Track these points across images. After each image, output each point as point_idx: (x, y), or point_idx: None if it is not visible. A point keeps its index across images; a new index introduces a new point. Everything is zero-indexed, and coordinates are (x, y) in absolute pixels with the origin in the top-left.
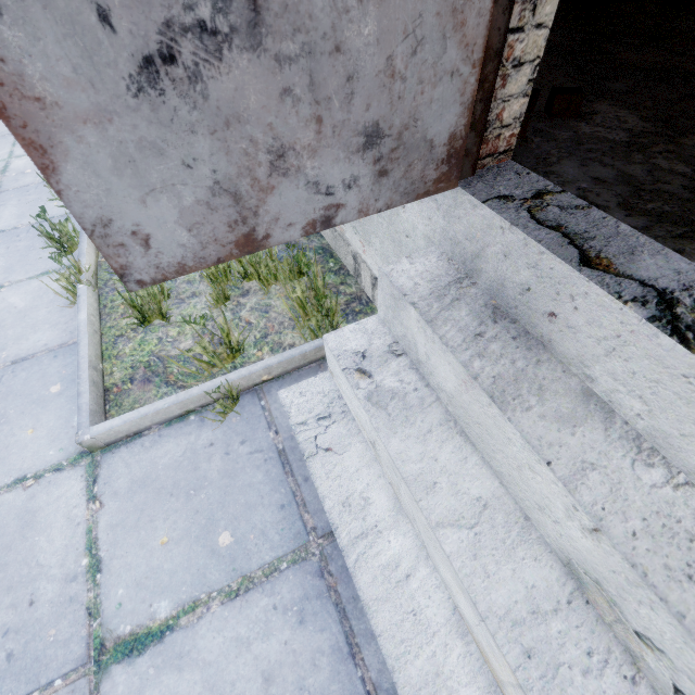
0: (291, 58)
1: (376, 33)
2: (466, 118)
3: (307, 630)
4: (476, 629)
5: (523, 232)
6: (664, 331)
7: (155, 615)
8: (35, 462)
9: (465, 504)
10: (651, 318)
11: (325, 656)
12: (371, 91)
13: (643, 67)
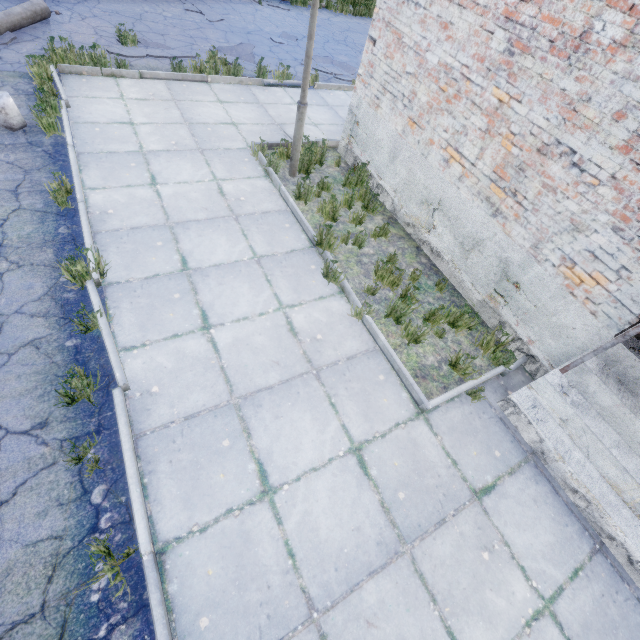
0: None
1: None
2: None
3: (540, 486)
4: (616, 478)
5: None
6: None
7: (487, 480)
8: (398, 416)
9: (613, 442)
10: None
11: (549, 494)
12: None
13: None
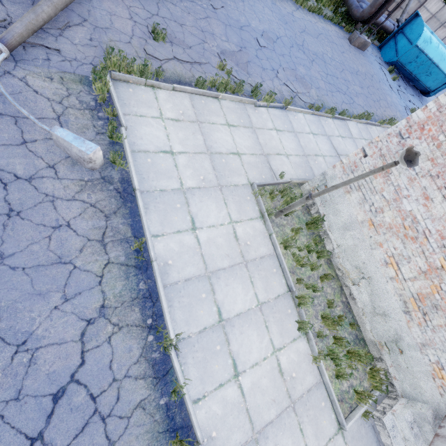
0: None
1: None
2: None
3: None
4: None
5: None
6: None
7: None
8: (330, 432)
9: None
10: None
11: None
12: None
13: None
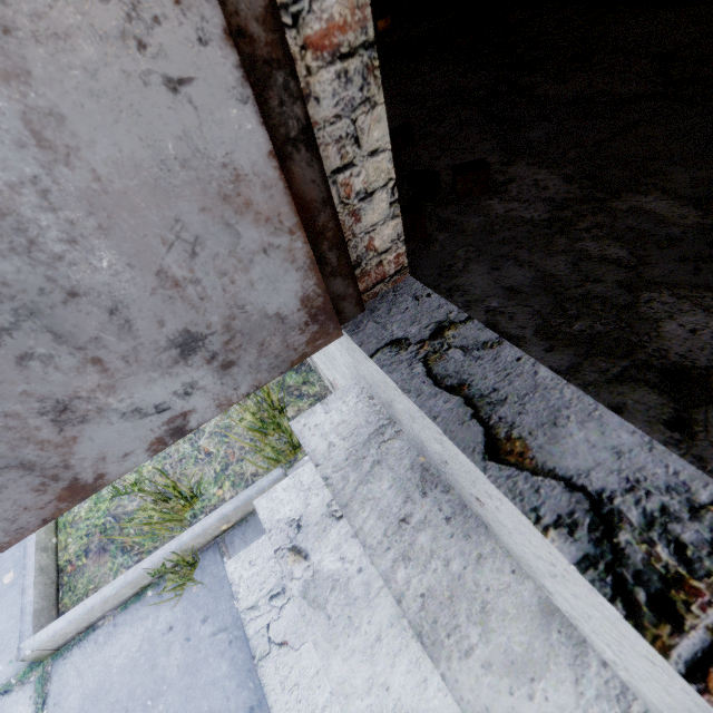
0: (7, 327)
1: (121, 259)
2: (314, 278)
3: None
4: None
5: (416, 404)
6: (601, 591)
7: None
8: None
9: None
10: (582, 562)
11: None
12: (156, 308)
13: (565, 101)
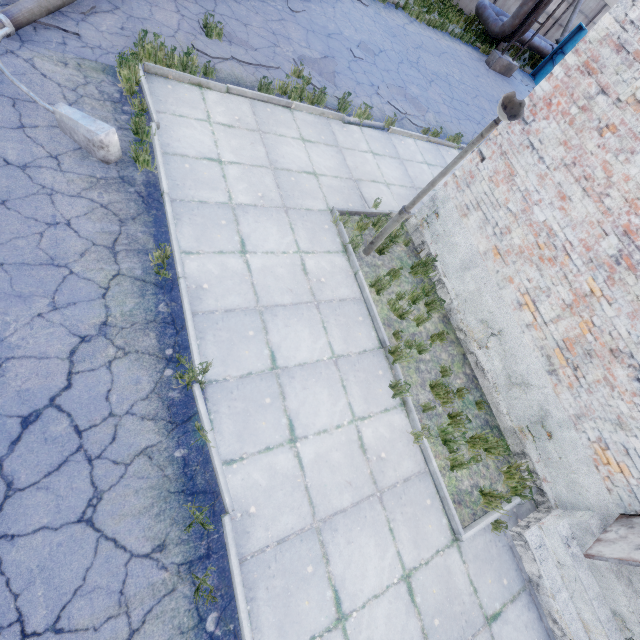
0: None
1: None
2: None
3: (531, 612)
4: (589, 621)
5: None
6: None
7: (496, 607)
8: (439, 543)
9: (595, 594)
10: None
11: (536, 620)
12: None
13: None
